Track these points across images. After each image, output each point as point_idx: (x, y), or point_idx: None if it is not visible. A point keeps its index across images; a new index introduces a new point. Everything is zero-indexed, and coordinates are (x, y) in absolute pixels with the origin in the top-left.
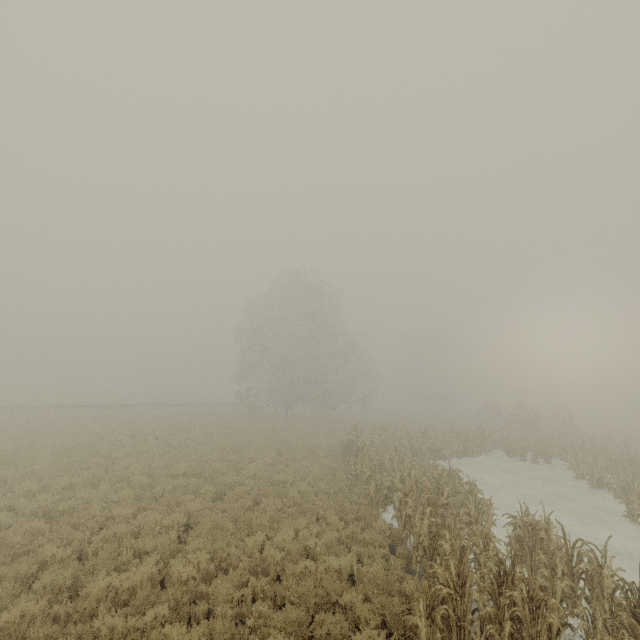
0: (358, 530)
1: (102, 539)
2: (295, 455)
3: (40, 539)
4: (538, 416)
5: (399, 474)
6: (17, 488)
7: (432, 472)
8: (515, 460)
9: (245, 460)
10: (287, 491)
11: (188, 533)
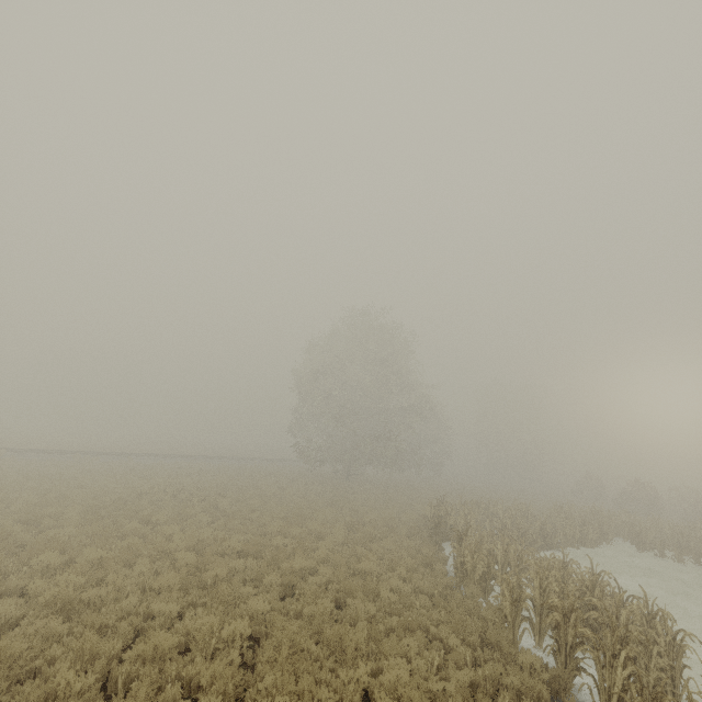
0: (501, 669)
1: (137, 657)
2: (371, 532)
3: (53, 649)
4: (659, 496)
5: (538, 578)
6: (34, 561)
7: (570, 573)
8: (647, 555)
9: (311, 535)
10: (377, 588)
11: (253, 650)
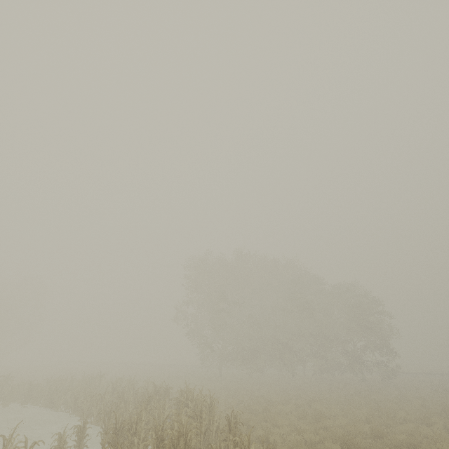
0: None
1: None
2: None
3: None
4: None
5: None
6: None
7: None
8: None
9: None
10: None
11: None
